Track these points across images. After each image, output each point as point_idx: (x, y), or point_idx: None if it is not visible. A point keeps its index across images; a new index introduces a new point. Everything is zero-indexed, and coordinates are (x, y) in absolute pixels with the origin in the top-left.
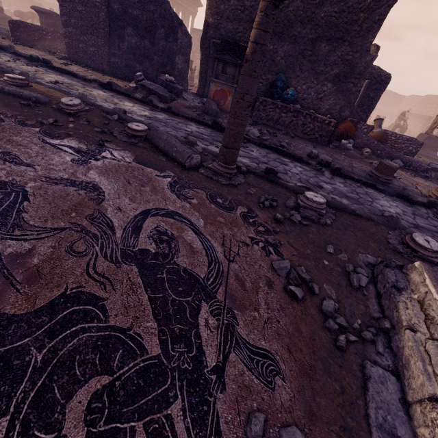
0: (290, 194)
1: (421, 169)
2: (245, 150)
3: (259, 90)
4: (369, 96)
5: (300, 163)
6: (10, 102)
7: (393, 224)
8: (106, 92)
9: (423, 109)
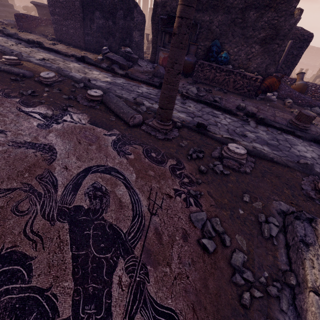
0: (217, 144)
1: None
2: (184, 106)
3: (198, 55)
4: (293, 54)
5: (230, 114)
6: (3, 79)
7: (307, 170)
8: (80, 64)
9: None
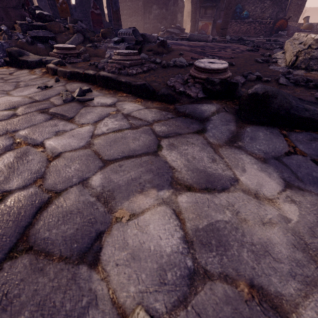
0: None
1: None
2: None
3: None
4: (298, 4)
5: None
6: None
7: None
8: None
9: None
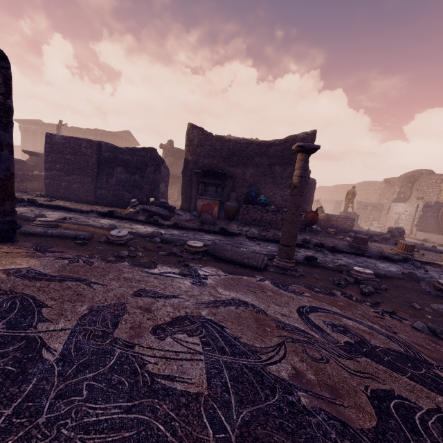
0: (337, 273)
1: (368, 236)
2: (262, 246)
3: (237, 200)
4: None
5: (304, 248)
6: (67, 244)
7: (414, 278)
8: (111, 220)
9: (322, 196)
